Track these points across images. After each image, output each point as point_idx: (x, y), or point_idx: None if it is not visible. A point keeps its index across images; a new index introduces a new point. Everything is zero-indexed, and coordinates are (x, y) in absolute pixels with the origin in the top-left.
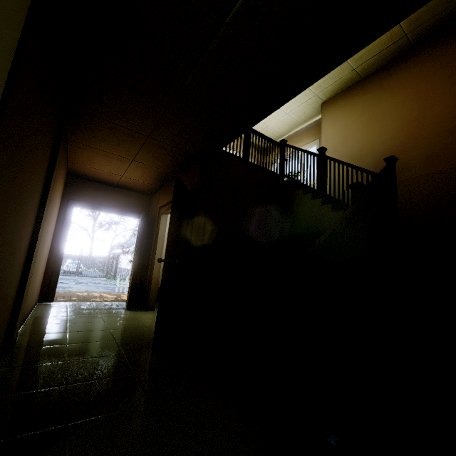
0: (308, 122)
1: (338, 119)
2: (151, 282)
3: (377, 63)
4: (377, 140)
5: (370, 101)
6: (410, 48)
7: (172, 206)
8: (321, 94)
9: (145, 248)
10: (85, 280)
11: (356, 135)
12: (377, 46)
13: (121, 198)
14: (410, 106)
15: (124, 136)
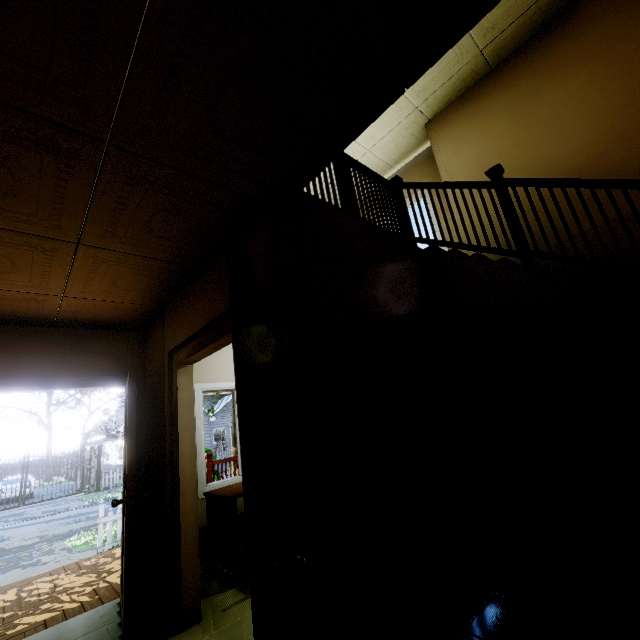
0: (402, 163)
1: (465, 140)
2: (179, 545)
3: (516, 37)
4: (557, 154)
5: (519, 99)
6: (570, 3)
7: (236, 343)
8: (425, 106)
9: (149, 450)
10: (39, 510)
11: (510, 156)
12: (521, 0)
13: (72, 349)
14: (606, 87)
15: (22, 152)
